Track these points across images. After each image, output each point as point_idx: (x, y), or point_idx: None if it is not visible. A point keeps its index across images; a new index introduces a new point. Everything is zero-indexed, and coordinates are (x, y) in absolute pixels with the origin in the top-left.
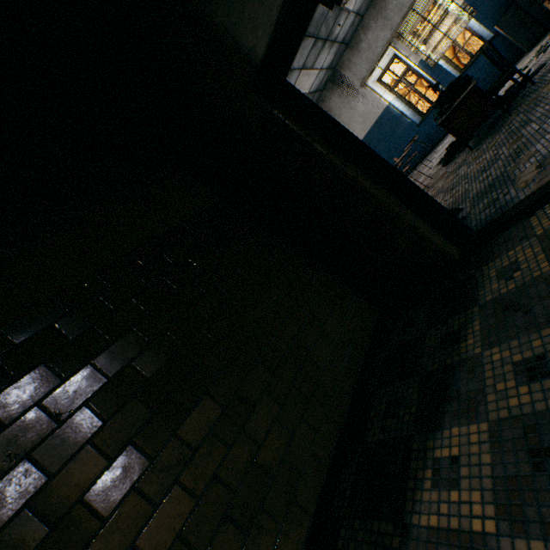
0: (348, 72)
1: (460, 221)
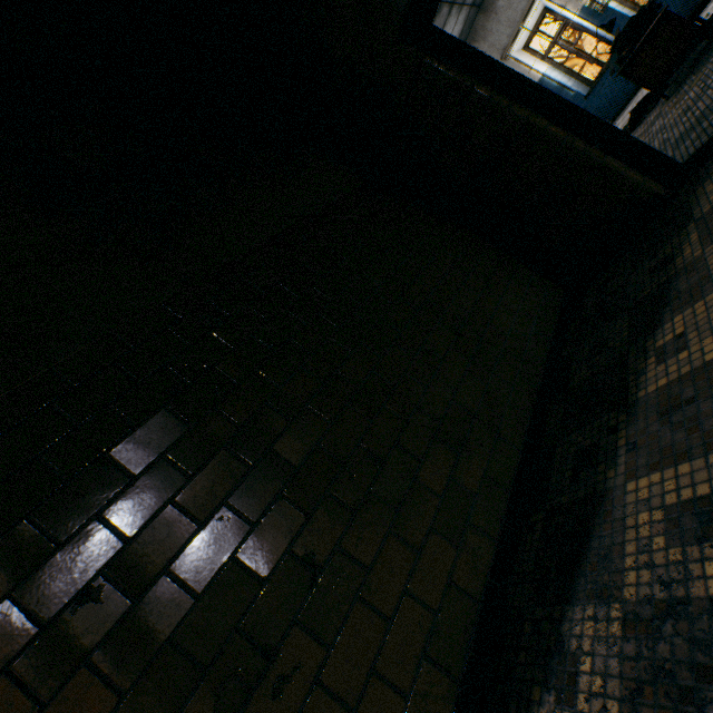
0: (483, 44)
1: (661, 153)
